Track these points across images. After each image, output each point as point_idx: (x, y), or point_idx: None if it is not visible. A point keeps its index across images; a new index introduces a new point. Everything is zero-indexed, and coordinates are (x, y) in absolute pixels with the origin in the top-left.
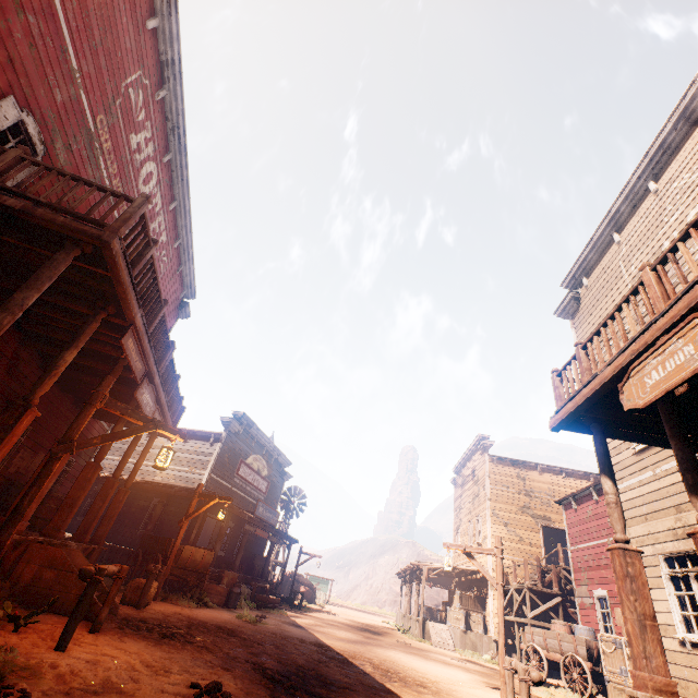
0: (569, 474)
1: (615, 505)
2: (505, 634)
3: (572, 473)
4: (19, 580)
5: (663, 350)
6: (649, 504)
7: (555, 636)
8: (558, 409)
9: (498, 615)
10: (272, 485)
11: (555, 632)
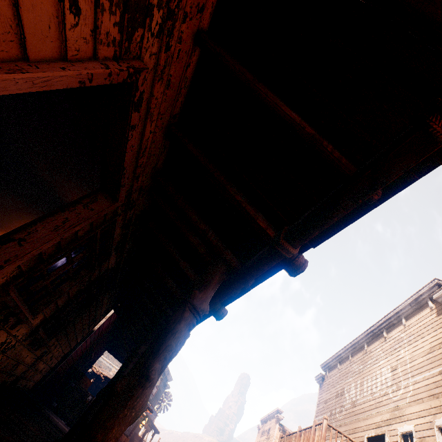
0: None
1: None
2: None
3: None
4: None
5: None
6: None
7: None
8: None
9: None
10: (158, 391)
11: None
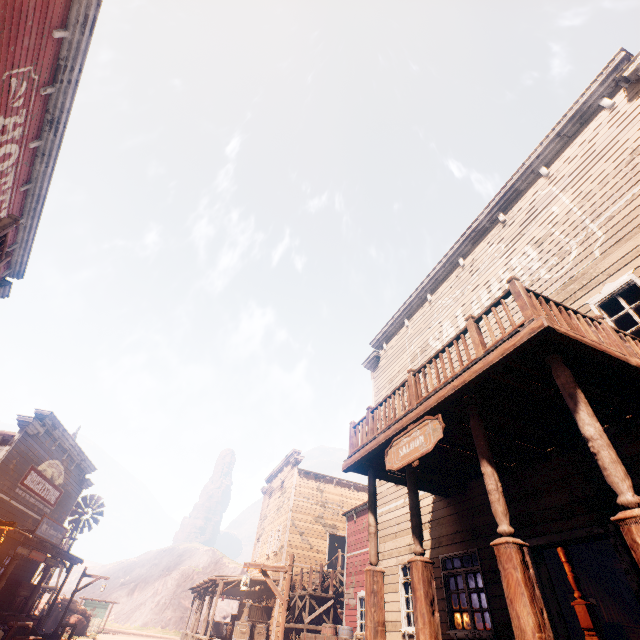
0: (356, 488)
1: (374, 535)
2: None
3: (358, 487)
4: None
5: (410, 434)
6: (399, 524)
7: (323, 639)
8: (350, 456)
9: (280, 630)
10: (65, 495)
11: (324, 635)
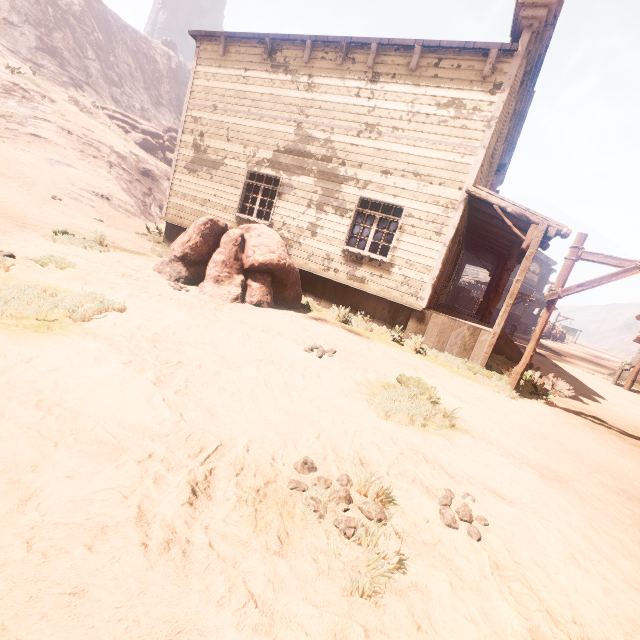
0: None
1: None
2: None
3: None
4: None
5: None
6: None
7: None
8: None
9: None
10: (541, 278)
11: None
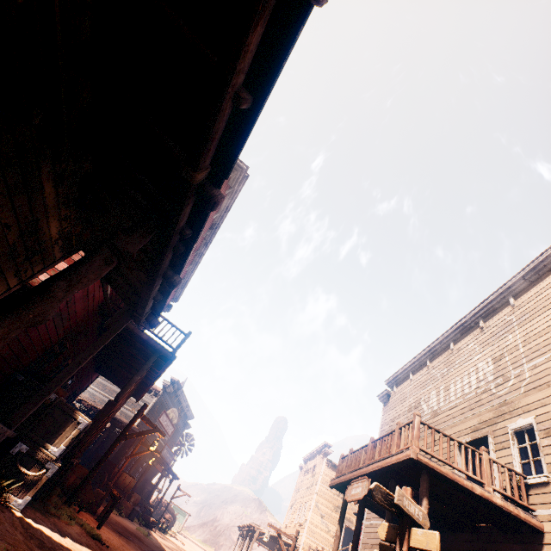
0: None
1: (338, 537)
2: None
3: None
4: (67, 481)
5: (358, 482)
6: (375, 539)
7: None
8: (333, 478)
9: None
10: (176, 431)
11: None
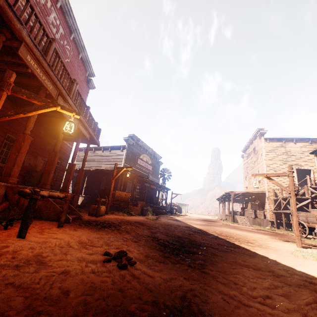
0: (313, 141)
1: None
2: (275, 218)
3: (315, 140)
4: (23, 206)
5: None
6: None
7: (314, 216)
8: None
9: (292, 206)
10: (154, 168)
11: (314, 214)
